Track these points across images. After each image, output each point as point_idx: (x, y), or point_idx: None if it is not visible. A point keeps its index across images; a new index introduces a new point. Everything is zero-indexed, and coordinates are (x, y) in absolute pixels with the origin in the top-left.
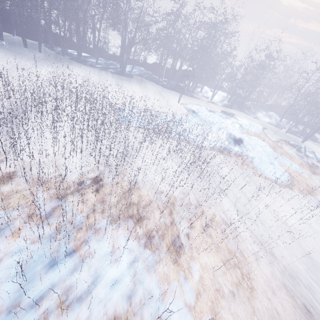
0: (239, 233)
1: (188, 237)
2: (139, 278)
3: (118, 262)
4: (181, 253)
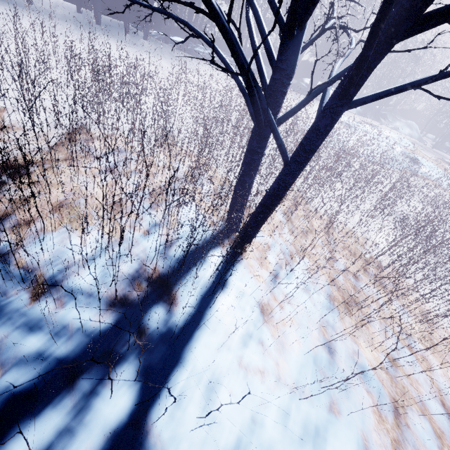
0: None
1: None
2: None
3: None
4: None
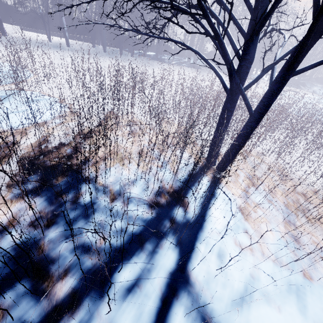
0: None
1: None
2: None
3: None
4: None
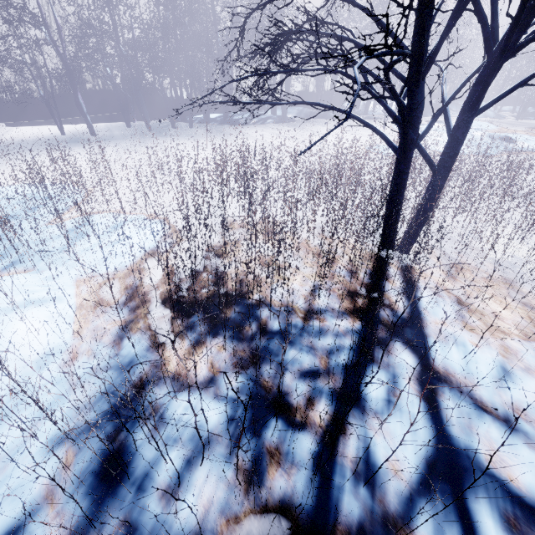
0: None
1: None
2: None
3: None
4: None
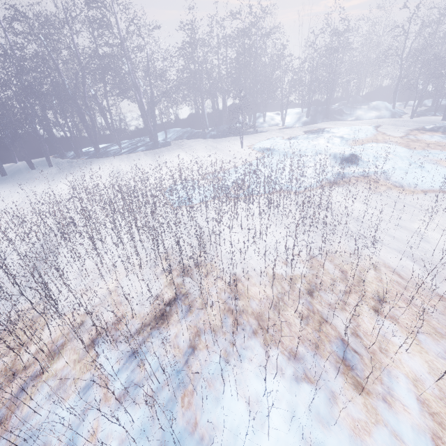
0: (442, 296)
1: (357, 335)
2: (314, 445)
3: (267, 426)
4: (362, 369)
